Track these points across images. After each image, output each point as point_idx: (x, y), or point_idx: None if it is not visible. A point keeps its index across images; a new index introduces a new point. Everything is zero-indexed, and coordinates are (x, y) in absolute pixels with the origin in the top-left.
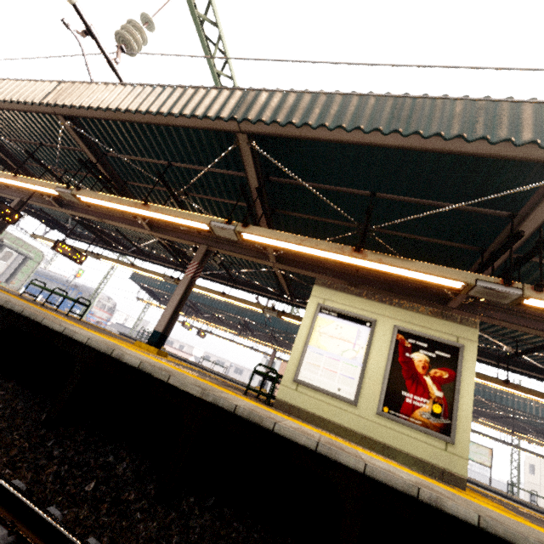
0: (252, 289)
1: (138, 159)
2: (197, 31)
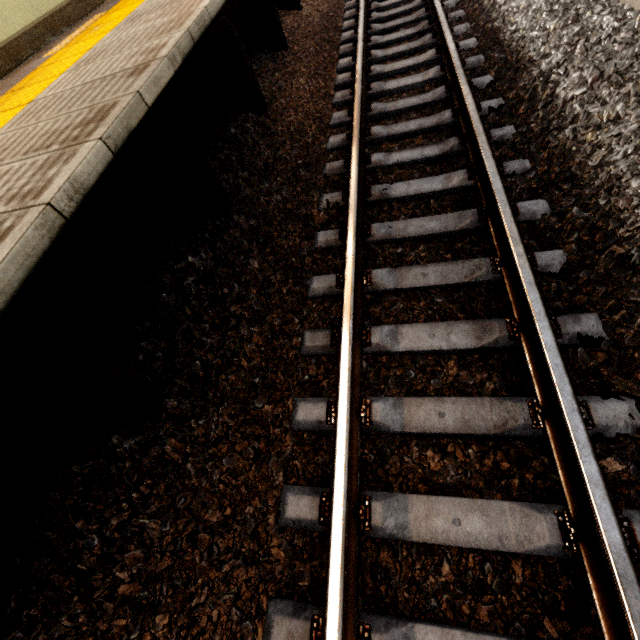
0: None
1: None
2: None
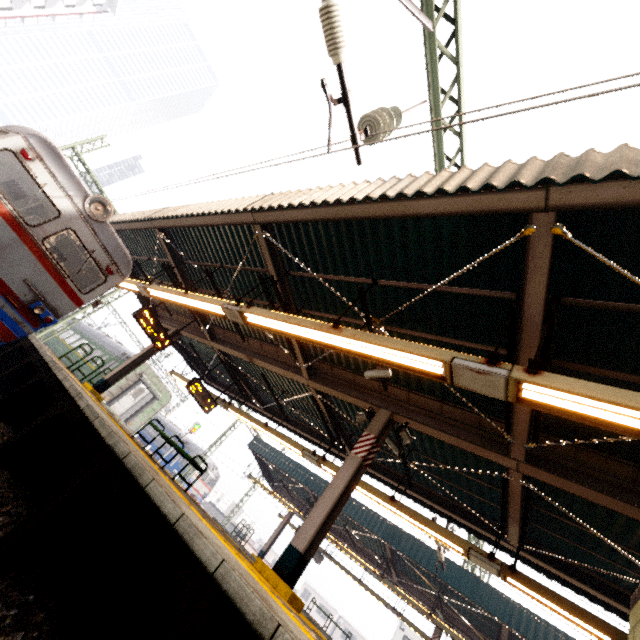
0: (432, 501)
1: (330, 277)
2: (437, 139)
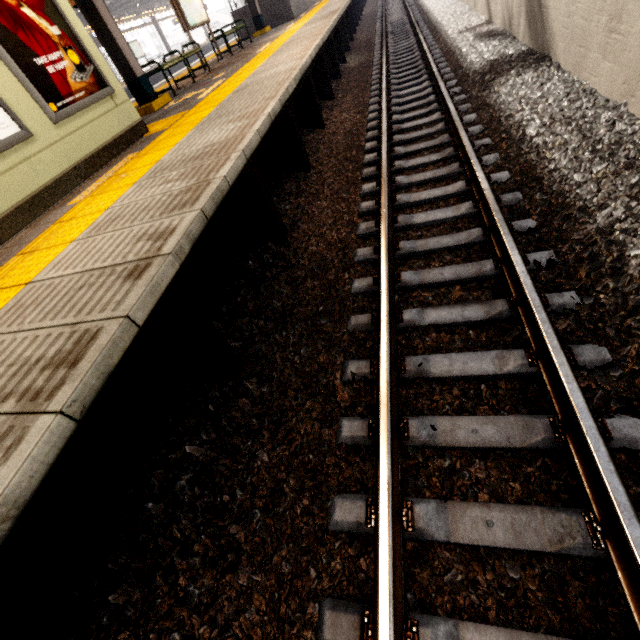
0: None
1: None
2: None
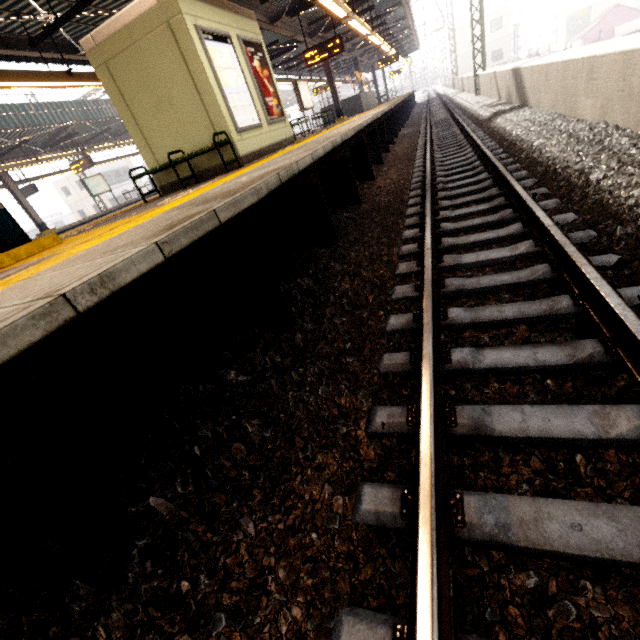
0: None
1: None
2: None
